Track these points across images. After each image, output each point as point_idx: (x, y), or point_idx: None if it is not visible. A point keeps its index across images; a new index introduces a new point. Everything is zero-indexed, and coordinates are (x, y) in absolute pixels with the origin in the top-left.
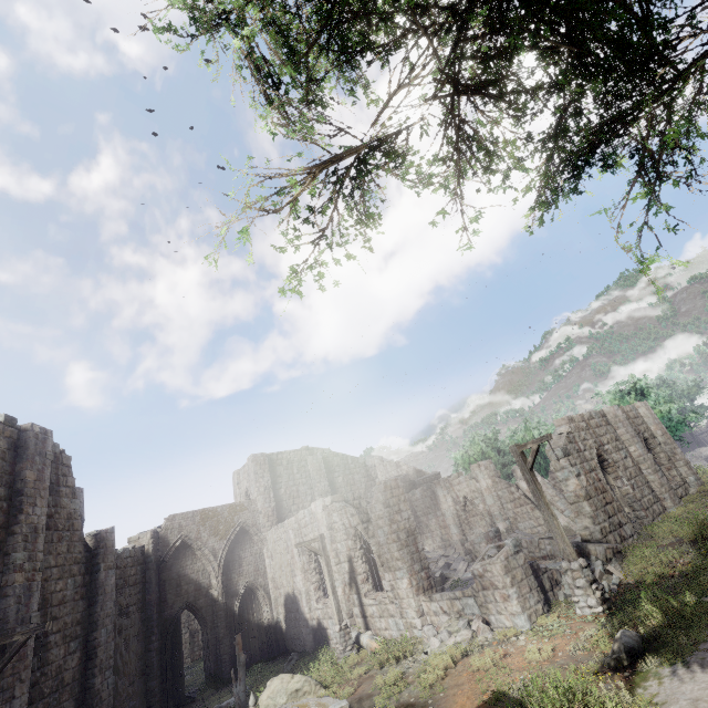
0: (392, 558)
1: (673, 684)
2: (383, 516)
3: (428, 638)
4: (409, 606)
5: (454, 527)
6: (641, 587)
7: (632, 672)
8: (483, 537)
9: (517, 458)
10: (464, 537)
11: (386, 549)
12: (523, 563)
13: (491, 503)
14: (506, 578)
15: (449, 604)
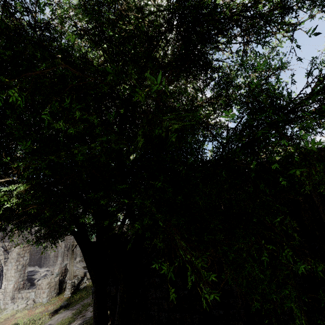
0: (10, 276)
1: (60, 315)
2: (14, 258)
3: (9, 308)
4: (9, 296)
5: (60, 257)
6: (88, 288)
7: (57, 313)
8: (59, 267)
9: (71, 246)
10: (62, 261)
11: (10, 272)
12: (57, 280)
13: (78, 250)
14: (47, 285)
15: (25, 294)
